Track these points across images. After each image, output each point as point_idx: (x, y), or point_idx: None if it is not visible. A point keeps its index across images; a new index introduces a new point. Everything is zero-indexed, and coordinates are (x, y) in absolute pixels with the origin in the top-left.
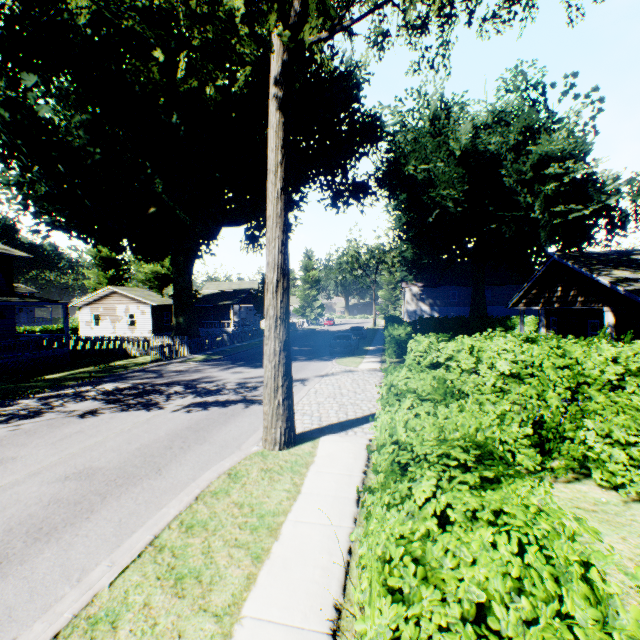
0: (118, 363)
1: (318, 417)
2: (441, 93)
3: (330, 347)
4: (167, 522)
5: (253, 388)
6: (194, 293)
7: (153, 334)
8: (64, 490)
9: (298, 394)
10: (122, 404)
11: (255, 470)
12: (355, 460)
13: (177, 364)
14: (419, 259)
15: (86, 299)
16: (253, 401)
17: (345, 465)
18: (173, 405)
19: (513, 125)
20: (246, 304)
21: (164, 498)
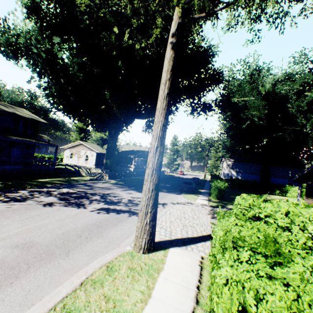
0: (74, 178)
1: (169, 231)
2: (256, 62)
3: (180, 187)
4: (55, 303)
5: (136, 204)
6: (117, 149)
7: (95, 166)
8: (10, 255)
9: (160, 213)
10: (66, 202)
11: (124, 267)
12: (191, 274)
13: (101, 183)
14: (233, 146)
15: (69, 145)
16: (134, 213)
17: (184, 277)
18: (91, 207)
19: (297, 81)
20: (141, 158)
21: (63, 277)
